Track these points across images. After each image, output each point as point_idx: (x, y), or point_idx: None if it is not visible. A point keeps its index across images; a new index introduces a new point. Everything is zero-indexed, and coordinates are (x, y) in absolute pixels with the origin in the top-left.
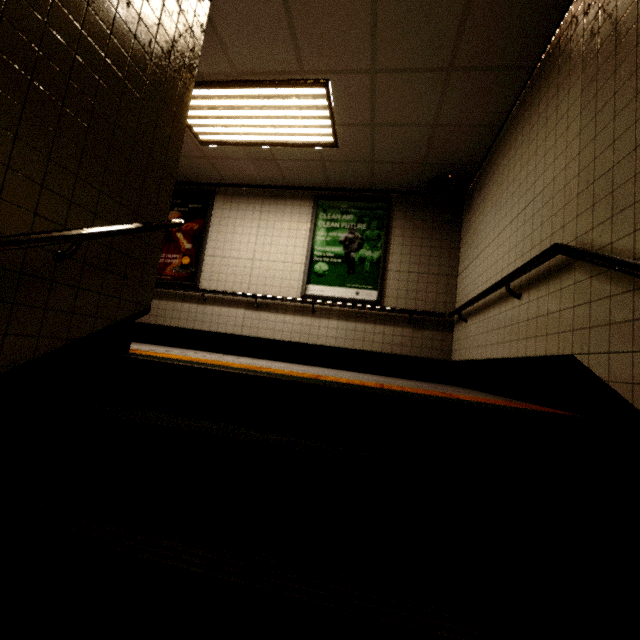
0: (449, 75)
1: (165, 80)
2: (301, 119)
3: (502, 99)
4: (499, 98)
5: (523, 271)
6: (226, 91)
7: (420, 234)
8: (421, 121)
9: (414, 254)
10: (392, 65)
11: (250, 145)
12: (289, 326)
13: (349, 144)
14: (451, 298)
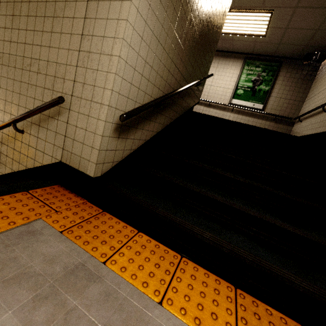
0: None
1: (220, 24)
2: (253, 25)
3: None
4: None
5: None
6: None
7: (292, 80)
8: (311, 27)
9: (286, 90)
10: (306, 5)
11: (225, 34)
12: (221, 115)
13: (271, 35)
14: (297, 112)
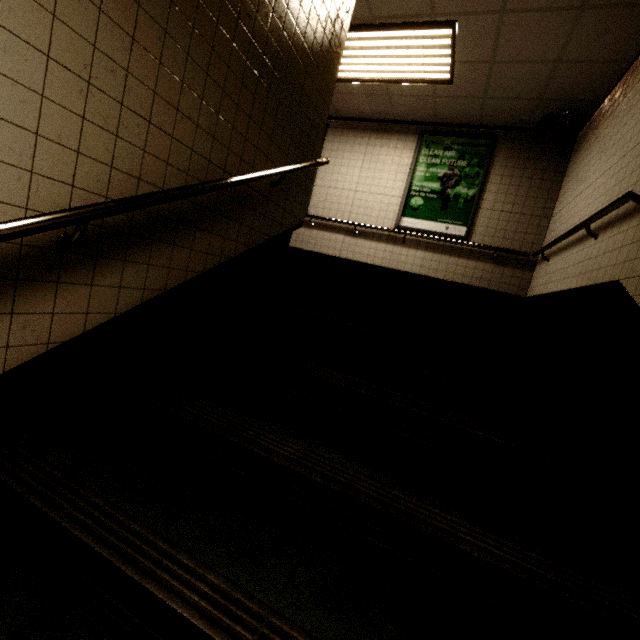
0: (581, 13)
1: (330, 46)
2: (422, 58)
3: (637, 35)
4: (633, 34)
5: (602, 214)
6: (359, 34)
7: (521, 173)
8: (543, 58)
9: (510, 194)
10: (523, 5)
11: (369, 82)
12: (381, 253)
13: (464, 80)
14: (539, 239)
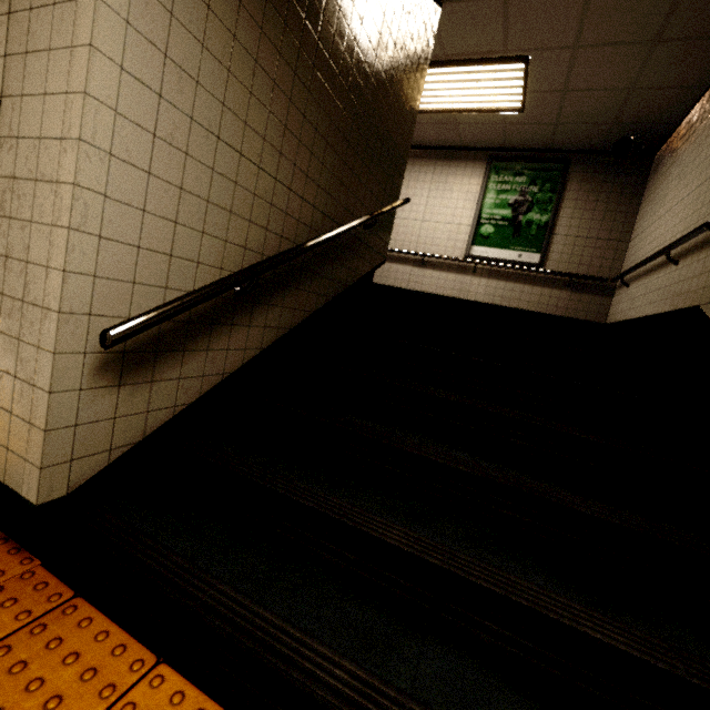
0: (654, 46)
1: (411, 93)
2: (493, 89)
3: None
4: (708, 62)
5: (681, 242)
6: (430, 70)
7: (596, 197)
8: (617, 86)
9: (585, 218)
10: (596, 41)
11: (437, 113)
12: (450, 283)
13: (536, 108)
14: (617, 264)
